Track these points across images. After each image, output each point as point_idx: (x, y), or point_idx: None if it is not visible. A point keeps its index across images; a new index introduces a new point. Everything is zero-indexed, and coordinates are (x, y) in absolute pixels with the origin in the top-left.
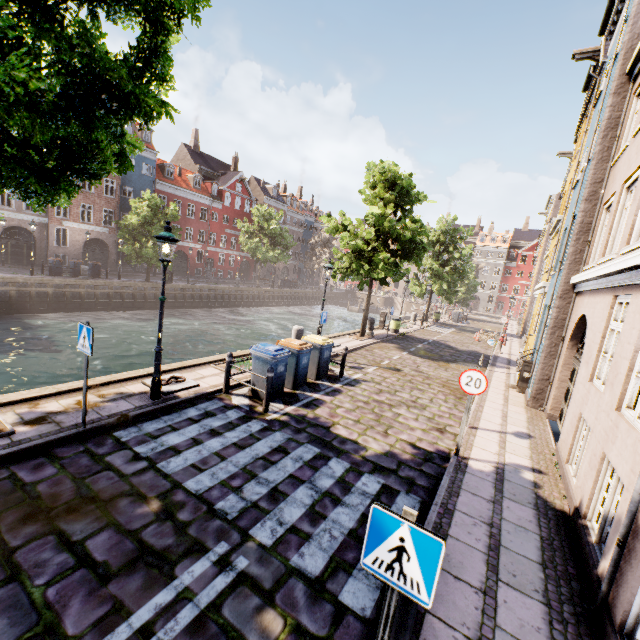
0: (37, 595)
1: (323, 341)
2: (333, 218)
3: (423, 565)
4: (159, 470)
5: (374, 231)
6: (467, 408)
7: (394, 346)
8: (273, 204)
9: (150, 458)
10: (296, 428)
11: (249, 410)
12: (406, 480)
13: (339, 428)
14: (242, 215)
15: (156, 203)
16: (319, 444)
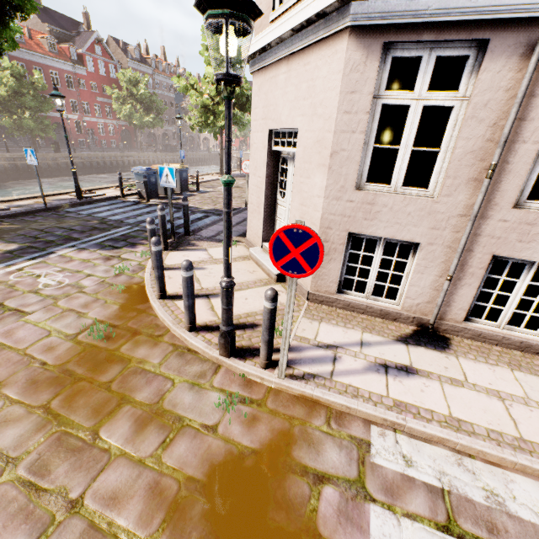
0: (60, 234)
1: (180, 166)
2: (182, 79)
3: (172, 177)
4: (94, 216)
5: (214, 88)
6: (247, 181)
7: (244, 178)
8: (138, 68)
9: (88, 214)
10: (165, 205)
11: (138, 202)
12: (217, 214)
13: (189, 205)
14: (110, 81)
15: (19, 72)
16: (177, 208)
